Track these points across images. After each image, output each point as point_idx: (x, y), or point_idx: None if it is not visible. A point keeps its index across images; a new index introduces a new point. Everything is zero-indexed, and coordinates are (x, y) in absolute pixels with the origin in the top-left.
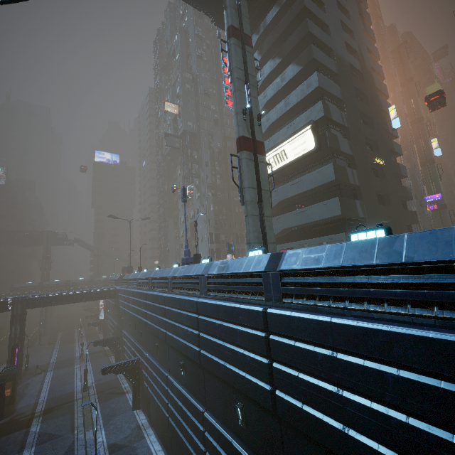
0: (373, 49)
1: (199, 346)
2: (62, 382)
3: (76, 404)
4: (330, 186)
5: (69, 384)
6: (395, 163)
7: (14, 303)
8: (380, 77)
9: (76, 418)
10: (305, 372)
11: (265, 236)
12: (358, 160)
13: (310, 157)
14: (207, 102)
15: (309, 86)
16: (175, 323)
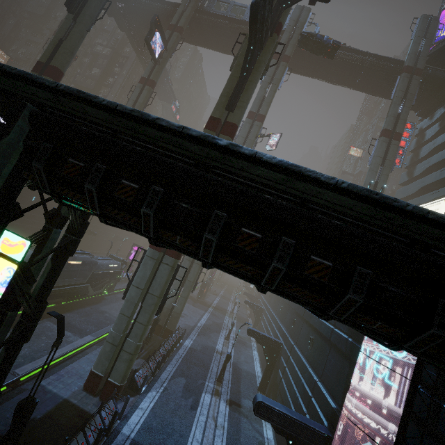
0: None
1: None
2: (223, 303)
3: (227, 314)
4: None
5: (225, 306)
6: None
7: None
8: None
9: (226, 317)
10: None
11: None
12: None
13: None
14: None
15: None
16: None
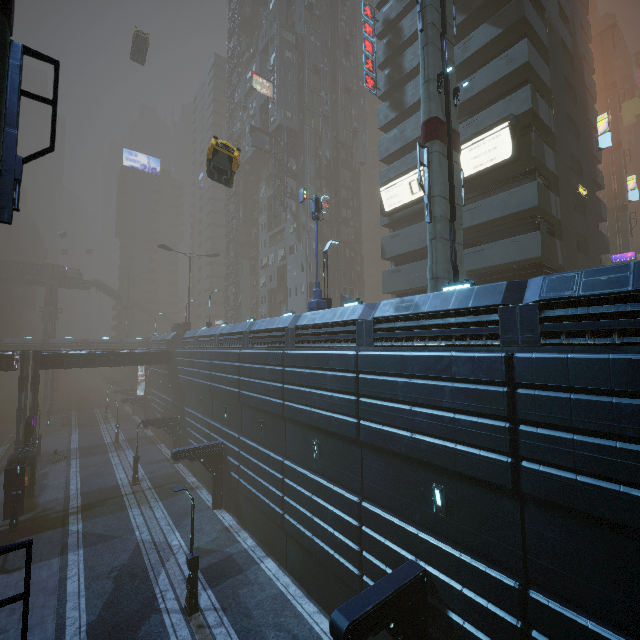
0: (586, 23)
1: (356, 416)
2: (97, 472)
3: (127, 500)
4: (522, 217)
5: (109, 476)
6: (597, 198)
7: (23, 359)
8: (589, 69)
9: (132, 516)
10: (584, 434)
11: (457, 270)
12: (562, 184)
13: (499, 172)
14: (317, 85)
15: (511, 61)
16: (305, 389)
